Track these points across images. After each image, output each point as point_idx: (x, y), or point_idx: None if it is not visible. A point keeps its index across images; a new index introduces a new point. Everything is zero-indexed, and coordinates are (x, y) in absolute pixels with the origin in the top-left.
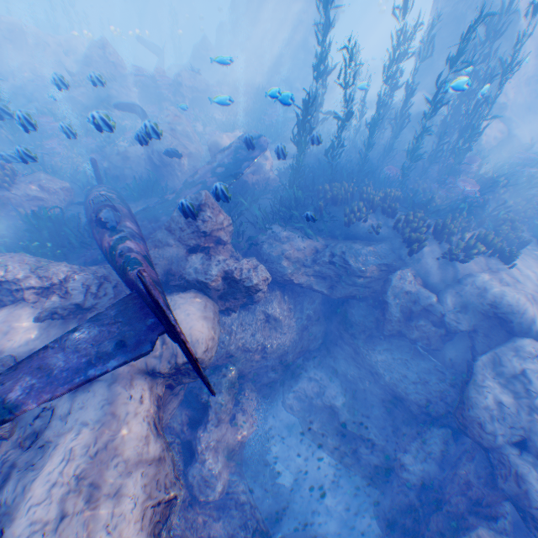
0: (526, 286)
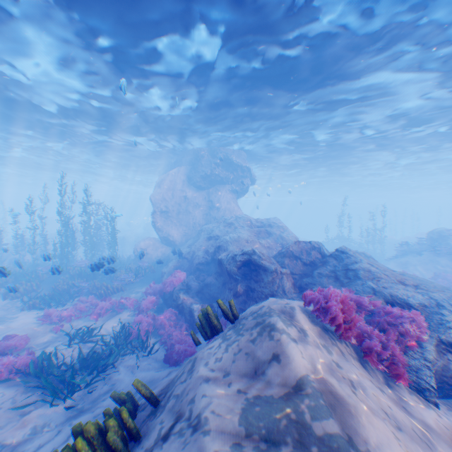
0: None
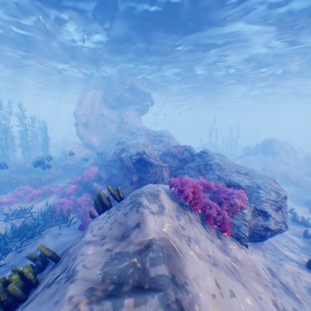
0: None
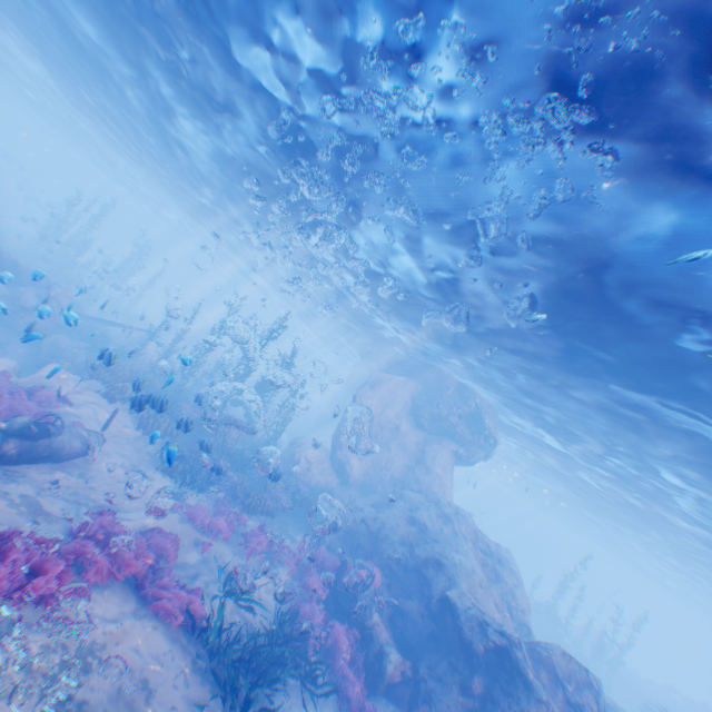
0: (83, 395)
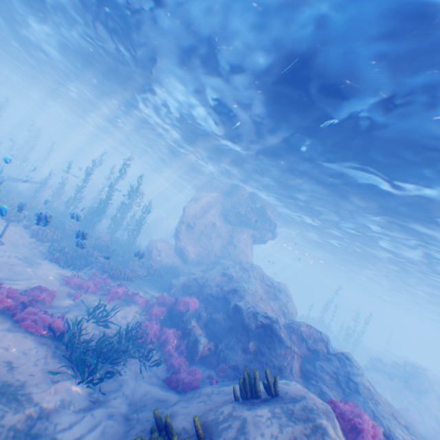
0: None
